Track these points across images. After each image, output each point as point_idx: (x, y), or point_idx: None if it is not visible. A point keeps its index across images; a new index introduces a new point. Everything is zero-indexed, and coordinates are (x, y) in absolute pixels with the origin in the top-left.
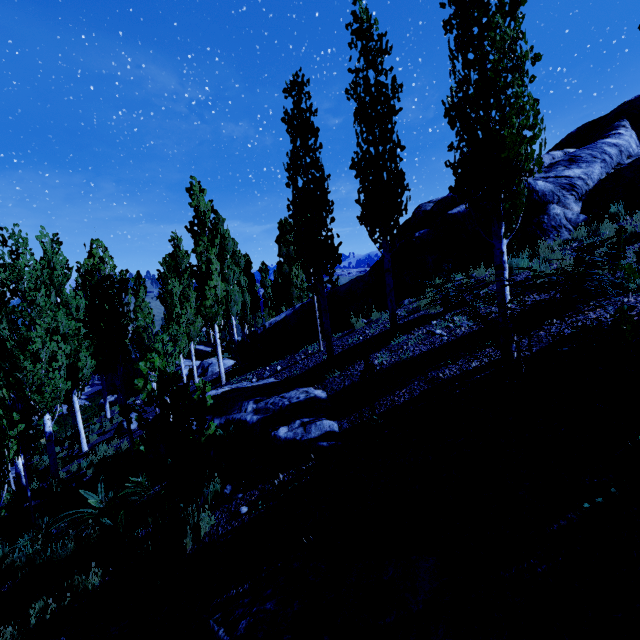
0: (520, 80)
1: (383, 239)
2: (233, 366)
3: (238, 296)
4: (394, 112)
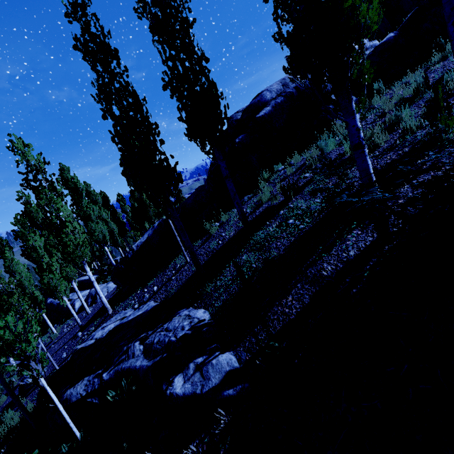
0: None
1: (214, 150)
2: (117, 288)
3: (103, 228)
4: (189, 24)
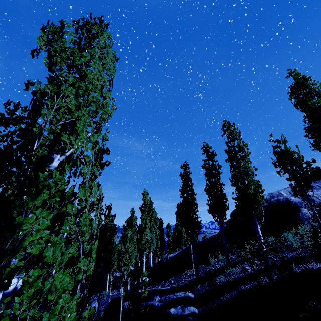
0: (252, 174)
1: (219, 220)
2: (148, 281)
3: (155, 240)
4: (219, 173)
